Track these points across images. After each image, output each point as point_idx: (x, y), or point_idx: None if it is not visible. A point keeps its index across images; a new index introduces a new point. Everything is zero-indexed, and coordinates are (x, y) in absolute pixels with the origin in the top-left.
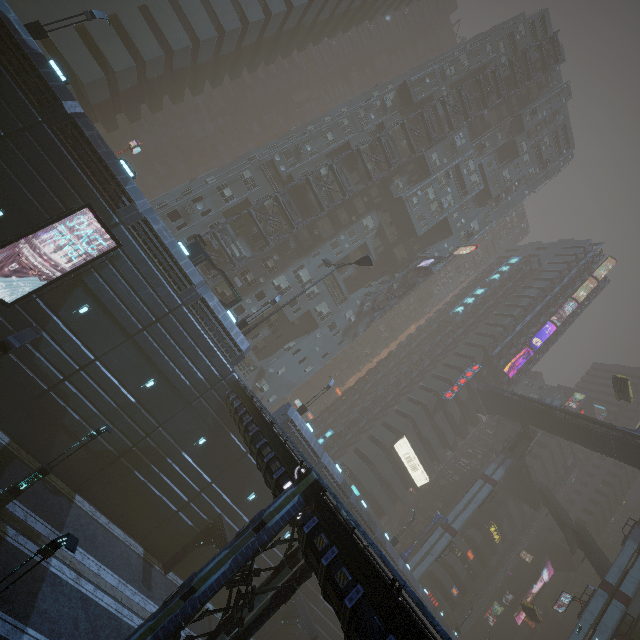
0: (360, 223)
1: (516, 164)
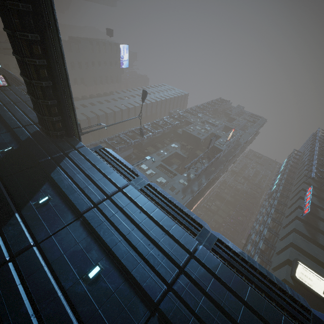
0: (169, 146)
1: (237, 121)
